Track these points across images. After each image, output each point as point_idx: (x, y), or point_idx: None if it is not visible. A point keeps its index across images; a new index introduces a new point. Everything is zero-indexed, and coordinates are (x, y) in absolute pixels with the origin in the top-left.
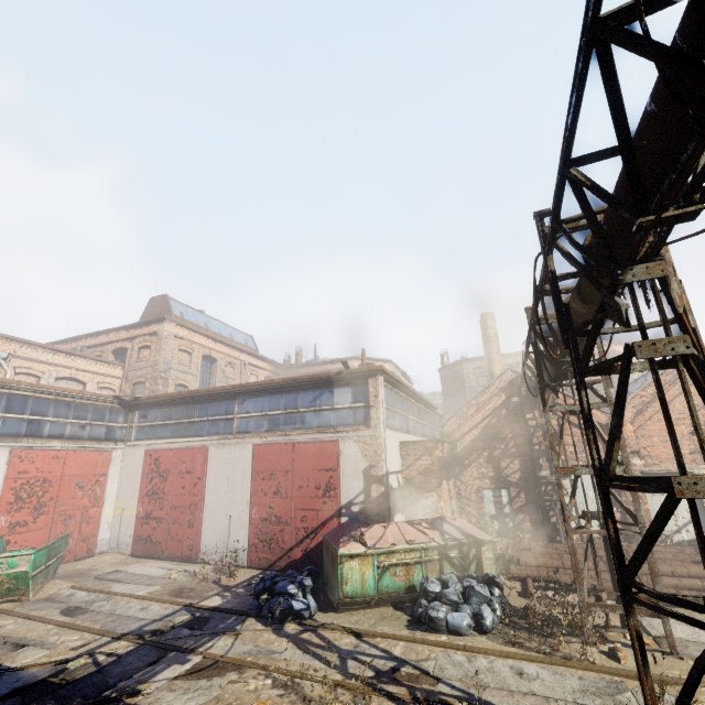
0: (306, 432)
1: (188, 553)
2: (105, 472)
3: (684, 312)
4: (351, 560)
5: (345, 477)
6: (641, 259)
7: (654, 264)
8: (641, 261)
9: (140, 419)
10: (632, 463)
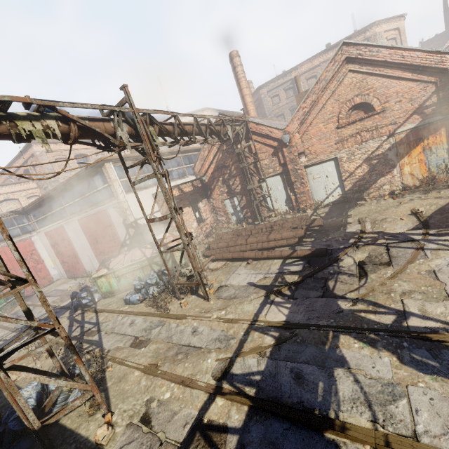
0: (93, 208)
1: (84, 274)
2: (33, 248)
3: None
4: (100, 278)
5: (117, 228)
6: None
7: None
8: None
9: (34, 218)
10: (299, 162)
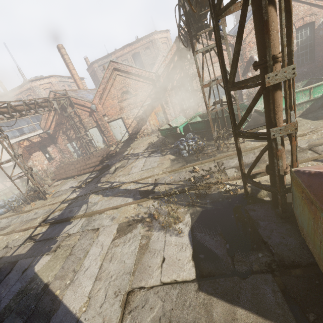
0: None
1: None
2: None
3: None
4: None
5: None
6: None
7: None
8: None
9: None
10: (103, 120)
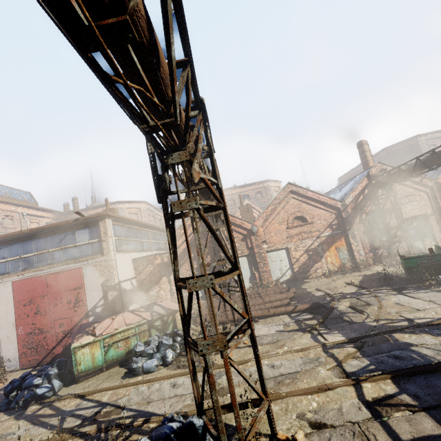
0: (56, 265)
1: None
2: None
3: (217, 178)
4: (83, 348)
5: (89, 291)
6: (176, 149)
7: (183, 152)
8: (175, 150)
9: None
10: (263, 247)
